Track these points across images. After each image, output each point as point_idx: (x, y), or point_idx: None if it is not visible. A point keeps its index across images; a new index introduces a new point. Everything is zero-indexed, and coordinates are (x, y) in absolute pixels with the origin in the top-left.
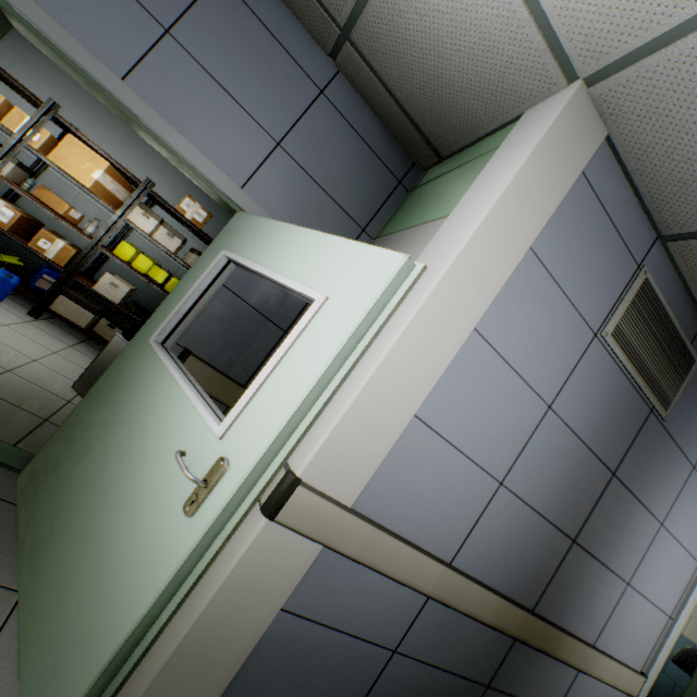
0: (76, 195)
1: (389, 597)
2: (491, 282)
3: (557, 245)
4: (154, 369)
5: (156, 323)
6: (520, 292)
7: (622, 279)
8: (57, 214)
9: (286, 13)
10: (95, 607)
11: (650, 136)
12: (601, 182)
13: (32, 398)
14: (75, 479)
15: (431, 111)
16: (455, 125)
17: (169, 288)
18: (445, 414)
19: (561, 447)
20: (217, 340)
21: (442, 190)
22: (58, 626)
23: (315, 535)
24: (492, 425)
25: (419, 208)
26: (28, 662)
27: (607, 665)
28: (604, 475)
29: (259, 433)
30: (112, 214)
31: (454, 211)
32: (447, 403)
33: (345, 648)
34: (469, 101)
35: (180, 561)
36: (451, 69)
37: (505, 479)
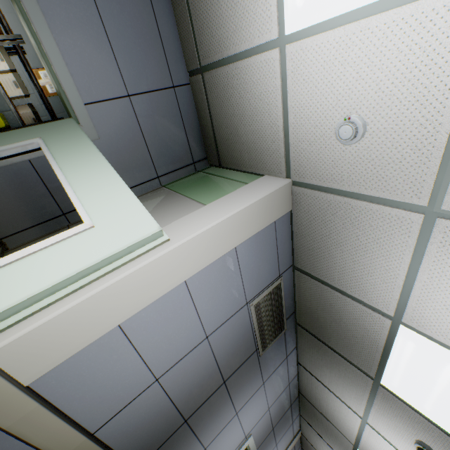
0: None
1: None
2: (206, 258)
3: (249, 251)
4: None
5: None
6: (220, 268)
7: (271, 279)
8: None
9: (176, 32)
10: None
11: (306, 222)
12: (281, 229)
13: None
14: None
15: (226, 141)
16: (234, 156)
17: None
18: (141, 328)
19: (203, 362)
20: None
21: (211, 185)
22: None
23: None
24: (169, 341)
25: (195, 186)
26: None
27: None
28: (220, 382)
29: None
30: None
31: (208, 206)
32: (145, 321)
33: None
34: (245, 151)
35: None
36: (243, 130)
37: (161, 377)
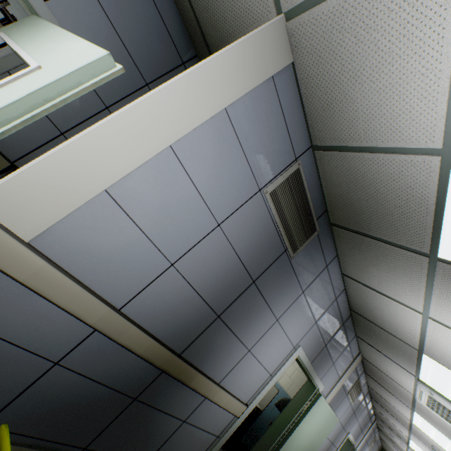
0: None
1: (58, 322)
2: (190, 119)
3: (246, 119)
4: None
5: None
6: (213, 138)
7: (284, 162)
8: None
9: None
10: None
11: (312, 70)
12: (284, 93)
13: None
14: None
15: (207, 13)
16: (220, 30)
17: None
18: (136, 201)
19: (222, 254)
20: None
21: None
22: None
23: None
24: (174, 222)
25: None
26: None
27: (224, 396)
28: (248, 281)
29: None
30: None
31: None
32: (138, 194)
33: (7, 354)
34: (227, 12)
35: None
36: None
37: (177, 263)
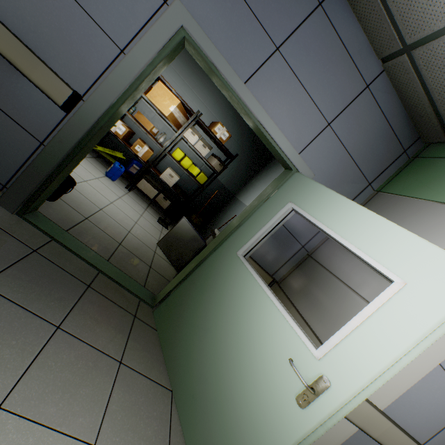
0: (153, 116)
1: None
2: None
3: None
4: (245, 277)
5: (239, 241)
6: None
7: None
8: (145, 129)
9: (358, 29)
10: (234, 433)
11: None
12: None
13: (141, 251)
14: (197, 333)
15: None
16: None
17: (198, 178)
18: None
19: None
20: (262, 247)
21: None
22: (208, 432)
23: (359, 424)
24: None
25: (431, 183)
26: (191, 444)
27: None
28: None
29: (354, 371)
30: (171, 128)
31: None
32: None
33: None
34: None
35: (299, 437)
36: None
37: None
